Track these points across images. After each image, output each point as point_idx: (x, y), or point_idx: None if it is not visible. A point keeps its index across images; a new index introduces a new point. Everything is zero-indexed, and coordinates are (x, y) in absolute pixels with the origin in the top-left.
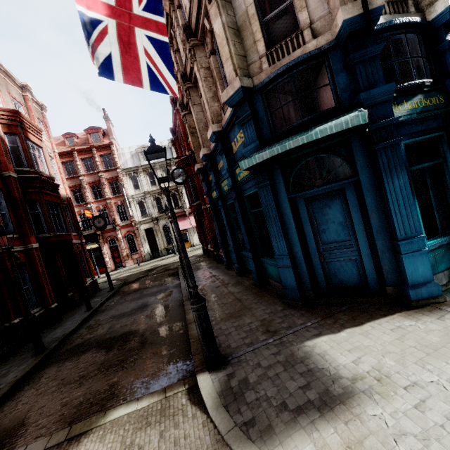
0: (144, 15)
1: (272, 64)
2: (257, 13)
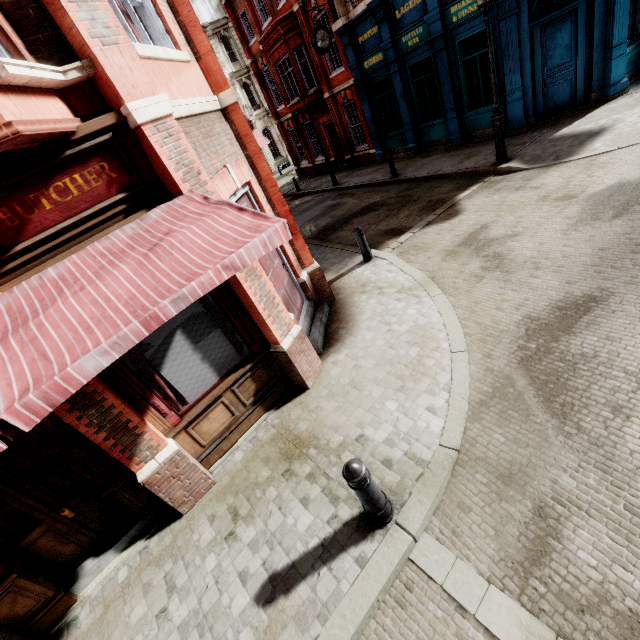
0: None
1: None
2: None
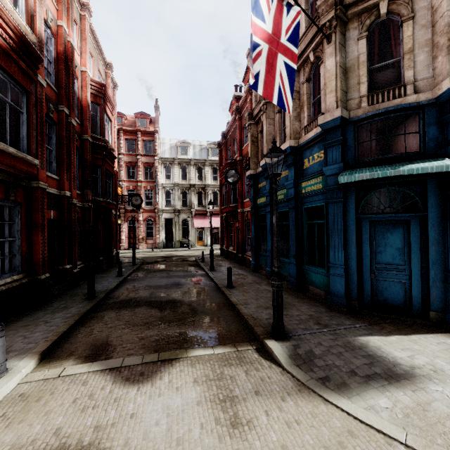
0: (286, 44)
1: (371, 104)
2: (367, 61)
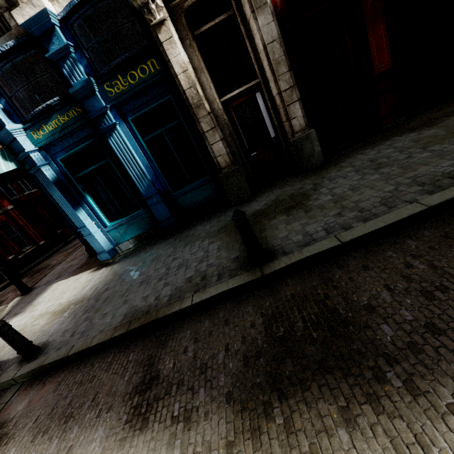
0: None
1: None
2: None
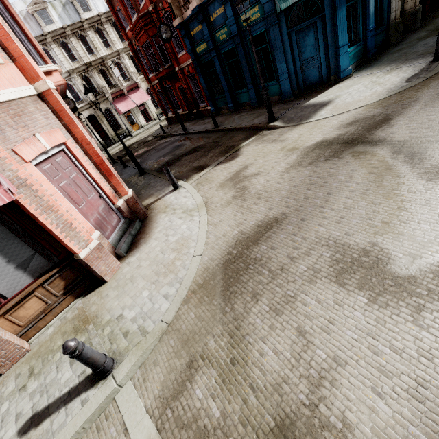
0: None
1: None
2: None
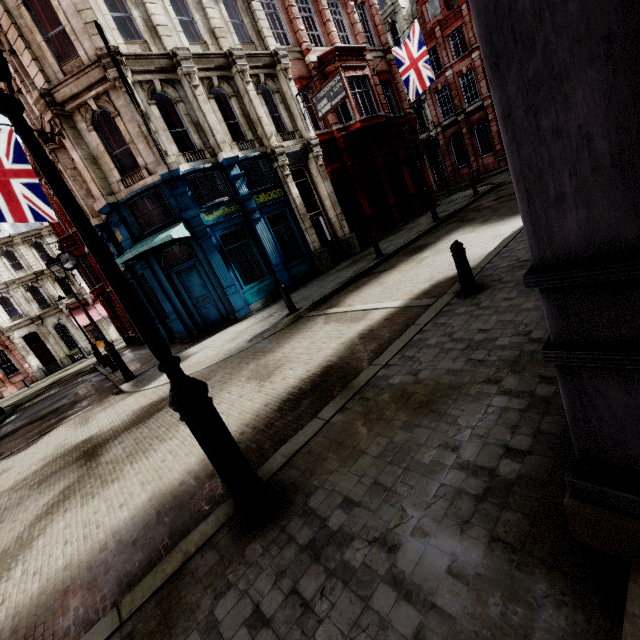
0: (14, 168)
1: (127, 187)
2: (107, 149)
